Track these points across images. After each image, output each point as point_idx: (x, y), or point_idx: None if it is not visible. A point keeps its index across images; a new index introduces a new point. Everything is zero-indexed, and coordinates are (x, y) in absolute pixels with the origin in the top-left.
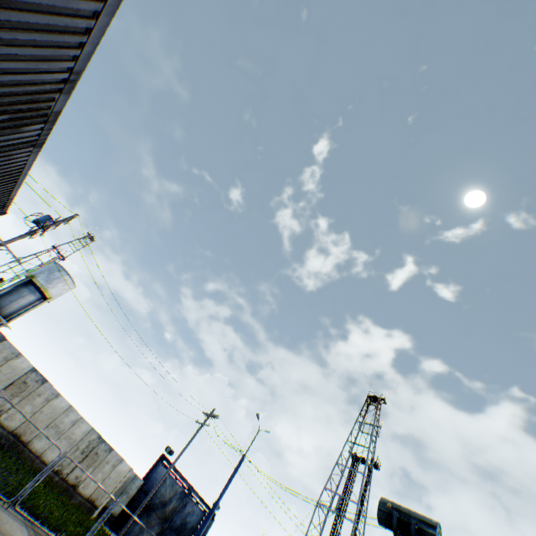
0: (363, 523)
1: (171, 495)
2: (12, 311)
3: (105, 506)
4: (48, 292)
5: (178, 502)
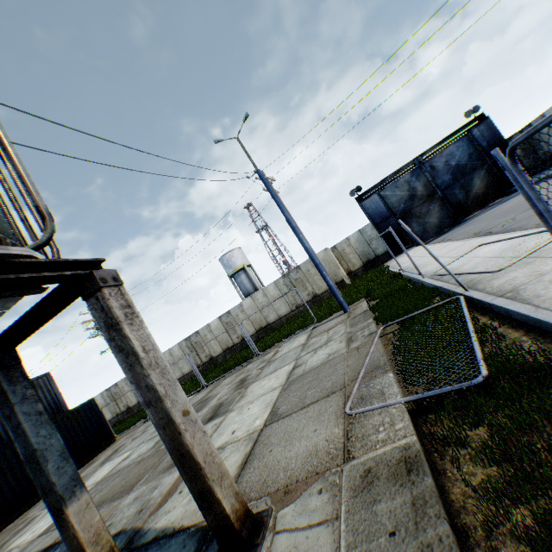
0: None
1: (407, 189)
2: (252, 287)
3: (373, 260)
4: (239, 267)
5: (422, 178)
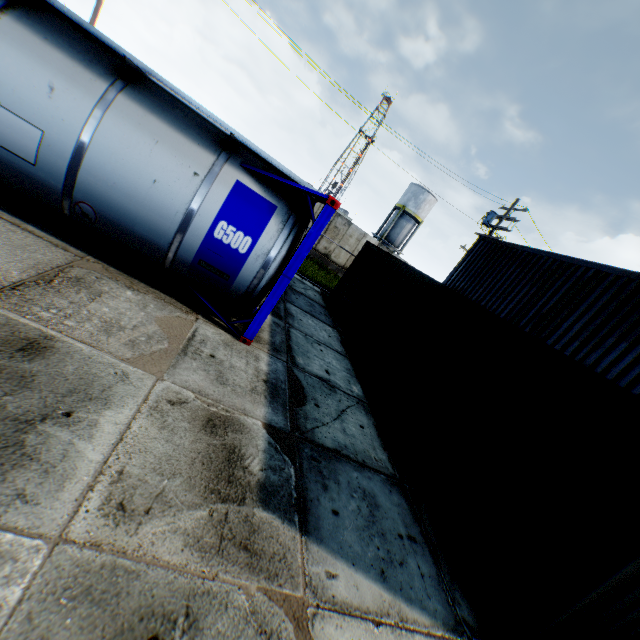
0: None
1: None
2: (400, 242)
3: None
4: (419, 218)
5: None
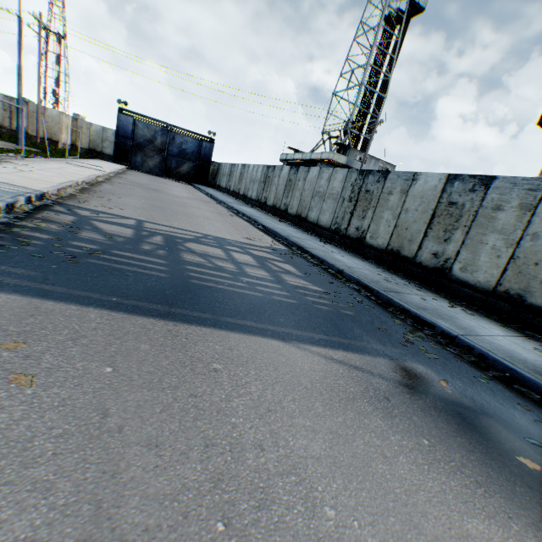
0: (388, 85)
1: (152, 135)
2: None
3: (98, 152)
4: None
5: (165, 138)
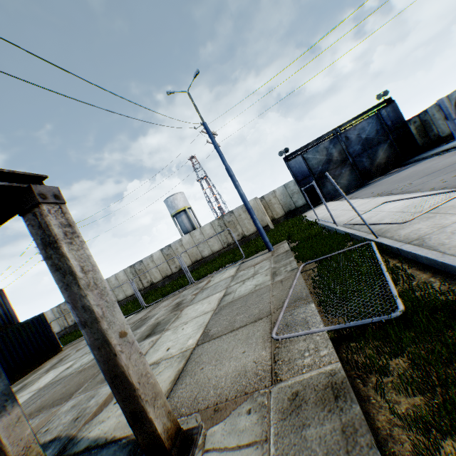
0: None
1: (325, 154)
2: (191, 226)
3: (293, 210)
4: (180, 209)
5: (338, 146)
